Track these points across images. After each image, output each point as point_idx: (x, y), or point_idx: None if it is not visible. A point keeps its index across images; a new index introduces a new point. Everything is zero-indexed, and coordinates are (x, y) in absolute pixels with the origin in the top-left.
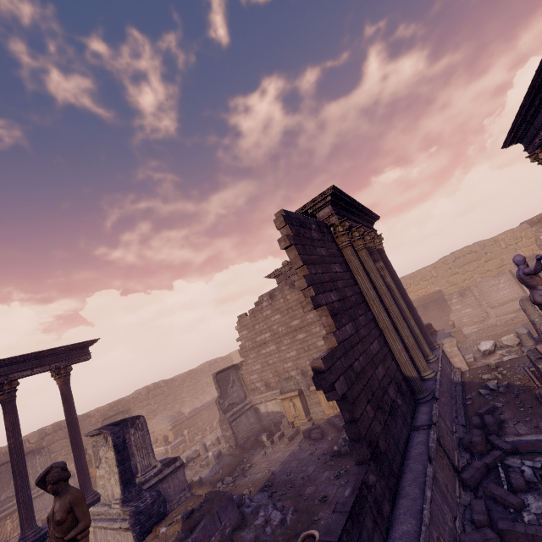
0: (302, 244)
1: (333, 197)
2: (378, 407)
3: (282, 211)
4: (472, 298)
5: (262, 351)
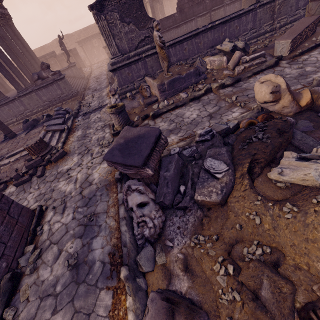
0: None
1: None
2: (191, 1)
3: None
4: None
5: None
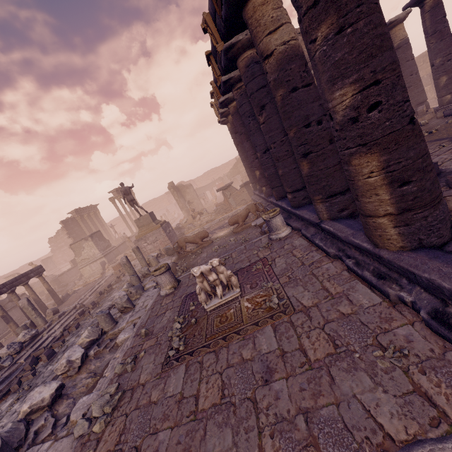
0: (67, 226)
1: (76, 210)
2: None
3: (61, 221)
4: None
5: (62, 249)
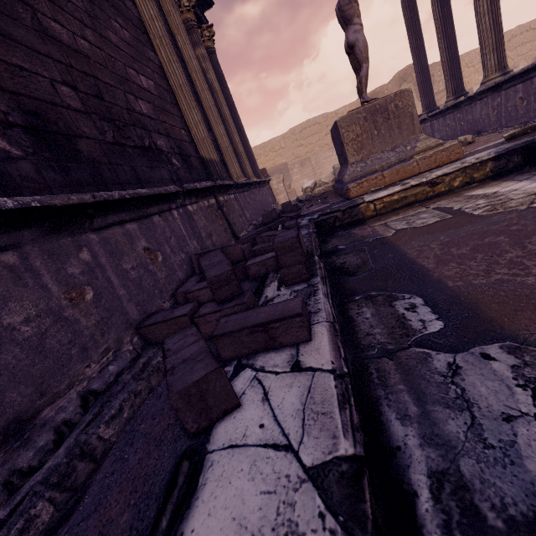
0: None
1: None
2: (106, 118)
3: None
4: (310, 168)
5: None
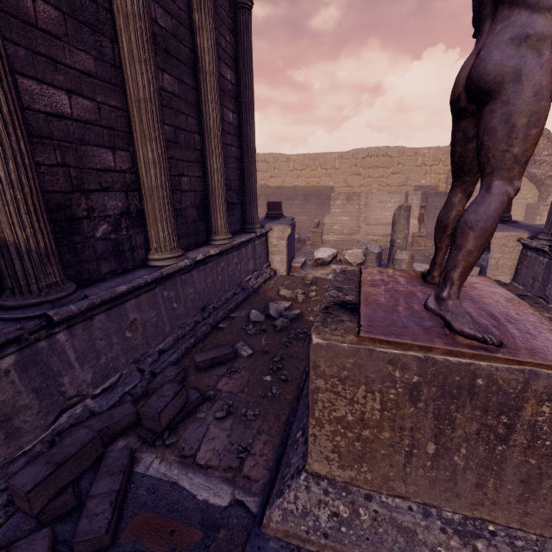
0: None
1: None
2: None
3: None
4: (356, 207)
5: None
